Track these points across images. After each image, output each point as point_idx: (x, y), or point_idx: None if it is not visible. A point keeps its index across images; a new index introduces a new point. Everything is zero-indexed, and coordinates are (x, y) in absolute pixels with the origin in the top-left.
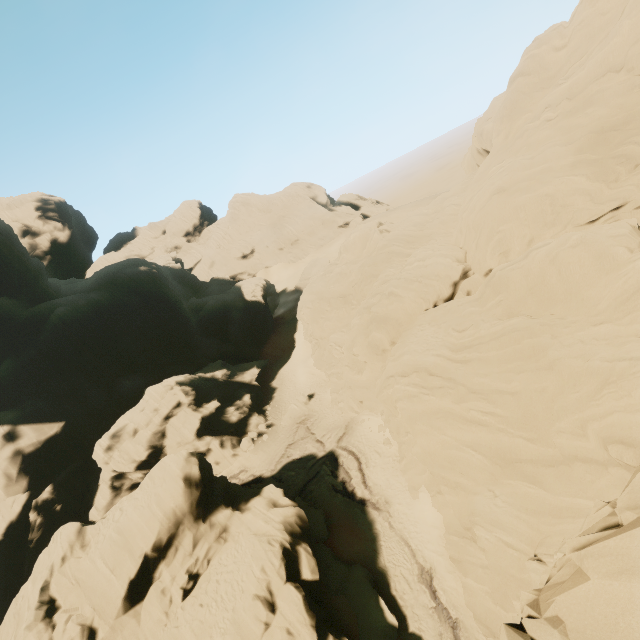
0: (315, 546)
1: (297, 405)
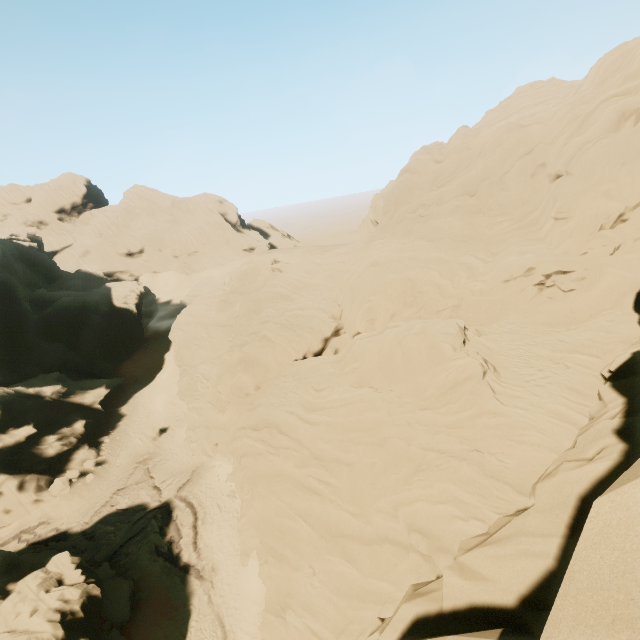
0: (106, 634)
1: (143, 440)
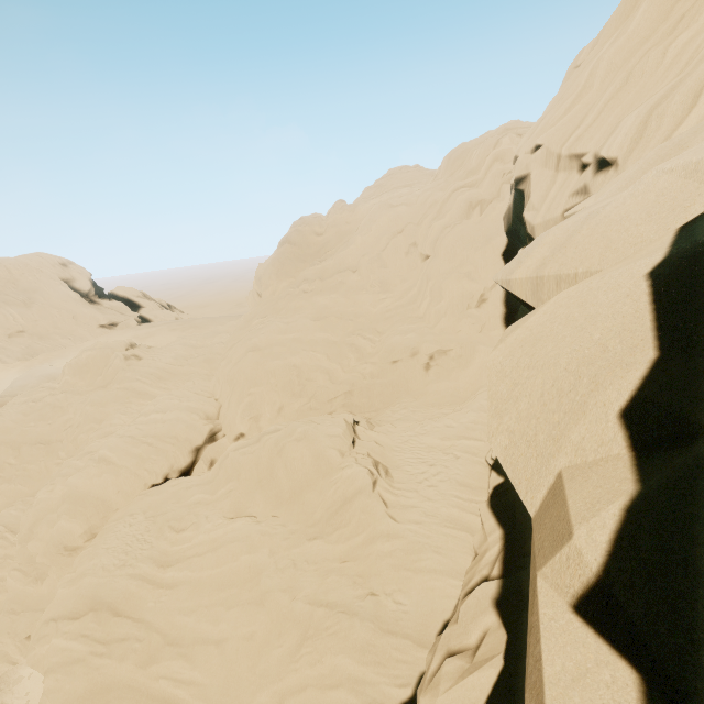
0: None
1: None
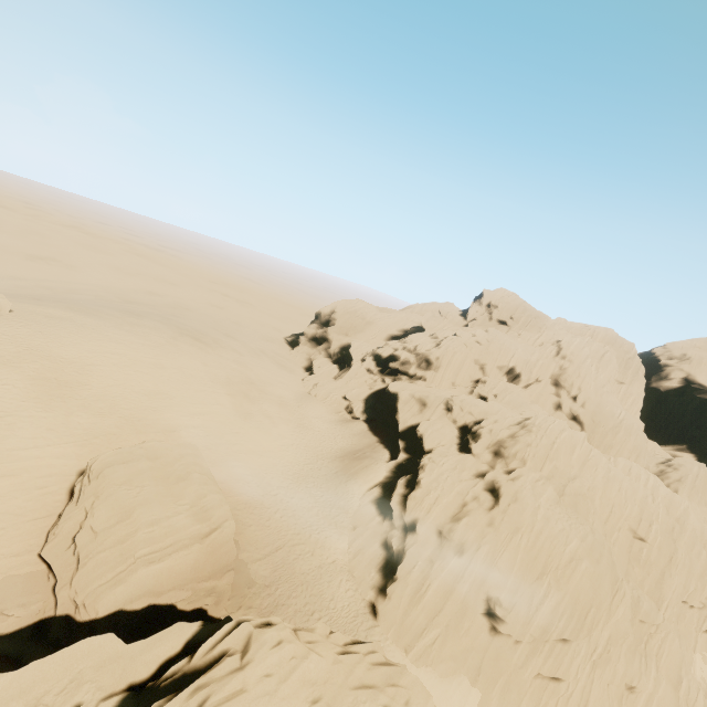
0: None
1: None
